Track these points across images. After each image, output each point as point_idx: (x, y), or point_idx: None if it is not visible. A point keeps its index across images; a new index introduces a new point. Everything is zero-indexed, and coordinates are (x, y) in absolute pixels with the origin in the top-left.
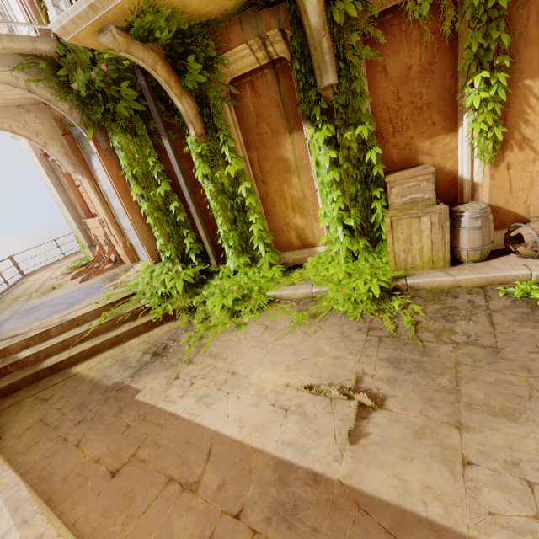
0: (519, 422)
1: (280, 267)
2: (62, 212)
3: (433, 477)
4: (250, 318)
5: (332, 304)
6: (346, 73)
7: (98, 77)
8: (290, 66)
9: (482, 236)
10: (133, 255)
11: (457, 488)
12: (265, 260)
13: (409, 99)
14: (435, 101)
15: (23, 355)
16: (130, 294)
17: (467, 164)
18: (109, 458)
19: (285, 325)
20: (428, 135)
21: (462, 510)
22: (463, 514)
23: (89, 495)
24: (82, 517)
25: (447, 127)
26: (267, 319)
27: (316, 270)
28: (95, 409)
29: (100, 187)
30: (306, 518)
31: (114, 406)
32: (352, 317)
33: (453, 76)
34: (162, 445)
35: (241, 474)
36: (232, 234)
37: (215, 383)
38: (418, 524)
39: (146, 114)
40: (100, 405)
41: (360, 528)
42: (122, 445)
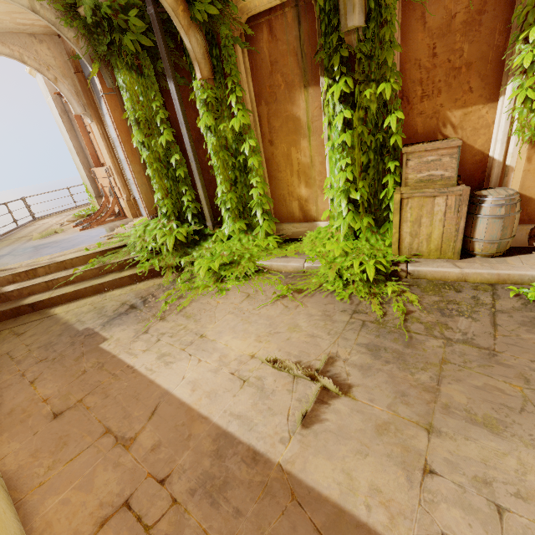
0: (502, 436)
1: (276, 238)
2: (73, 158)
3: (385, 480)
4: (234, 285)
5: (321, 281)
6: (376, 15)
7: (105, 2)
8: (314, 4)
9: (503, 227)
10: (136, 210)
11: (411, 497)
12: (262, 228)
13: (447, 57)
14: (477, 61)
15: (7, 289)
16: (121, 245)
17: (502, 142)
18: (56, 399)
19: (268, 296)
20: (461, 103)
21: (410, 524)
22: (410, 528)
23: (27, 432)
24: (12, 453)
25: (486, 95)
26: (251, 288)
27: (312, 245)
28: (60, 351)
29: (108, 134)
30: (232, 497)
31: (78, 350)
32: (339, 297)
33: (505, 30)
34: (111, 396)
35: (179, 438)
36: (231, 196)
37: (180, 343)
38: (354, 529)
39: (155, 51)
40: (66, 347)
41: (289, 520)
42: (73, 389)
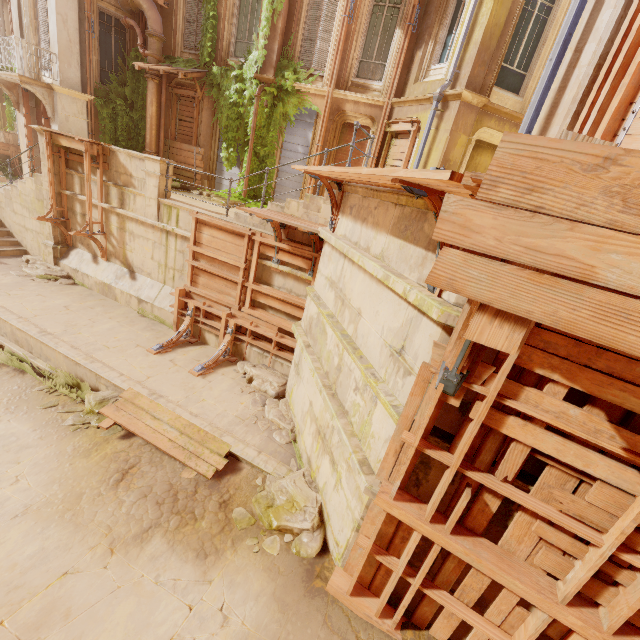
0: None
1: None
2: None
3: None
4: None
5: None
6: None
7: None
8: None
9: None
10: None
11: None
12: None
13: None
14: None
15: None
16: None
17: None
18: None
19: None
20: None
21: None
22: None
23: None
24: None
25: None
26: None
27: None
28: None
29: None
30: None
31: None
32: None
33: None
34: None
35: None
36: None
37: None
38: None
39: None
40: None
41: None
42: None
